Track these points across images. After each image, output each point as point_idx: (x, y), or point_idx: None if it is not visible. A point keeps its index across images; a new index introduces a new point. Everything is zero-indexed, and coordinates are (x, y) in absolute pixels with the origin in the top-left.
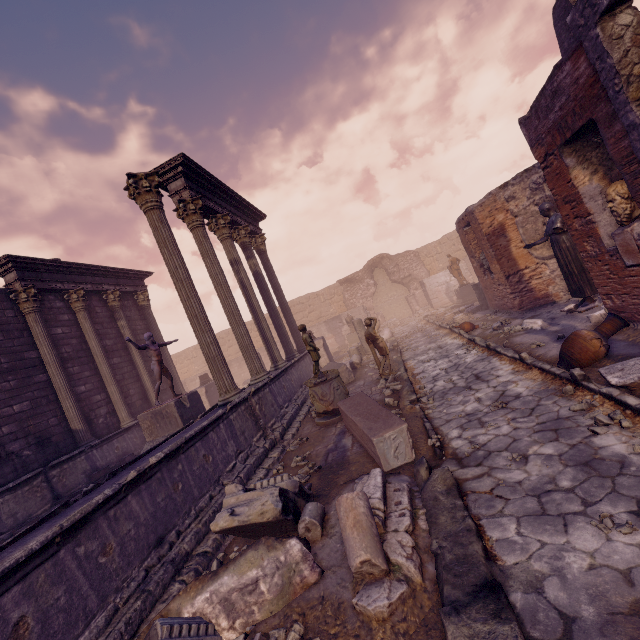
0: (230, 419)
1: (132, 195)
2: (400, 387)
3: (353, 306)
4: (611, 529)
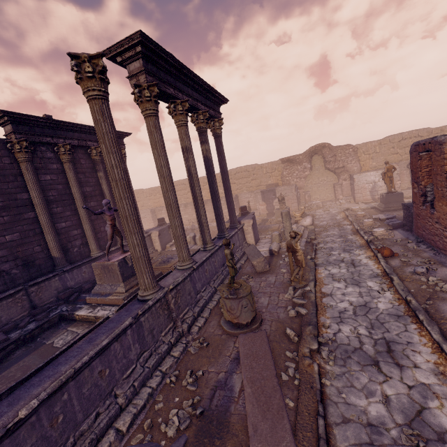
0: (140, 321)
1: (76, 78)
2: (305, 313)
3: (288, 182)
4: None
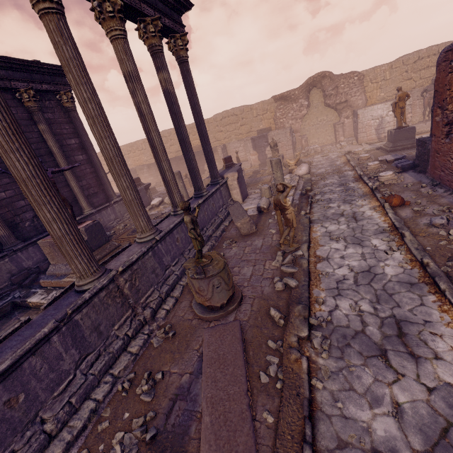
0: (75, 320)
1: None
2: (294, 286)
3: (282, 126)
4: None
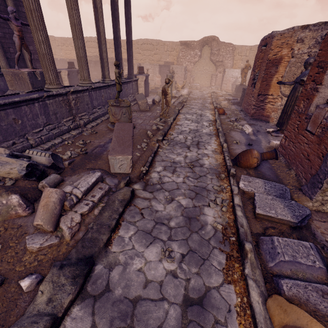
0: (46, 102)
1: None
2: (162, 128)
3: (181, 64)
4: (165, 256)
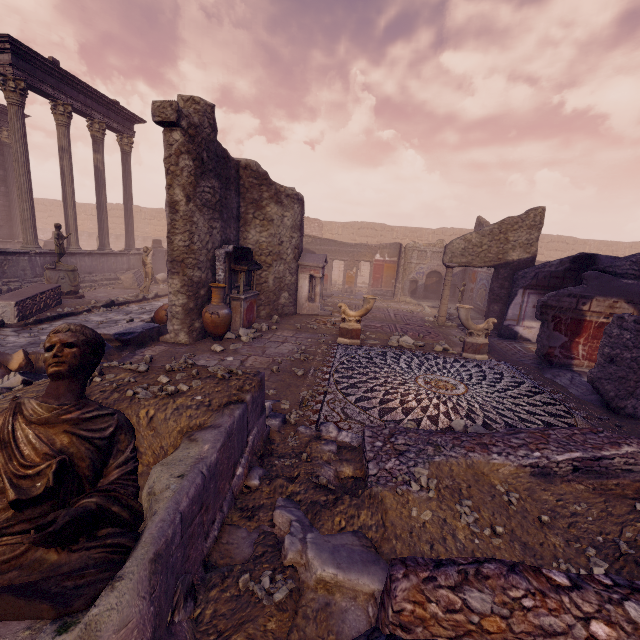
0: None
1: None
2: (121, 300)
3: None
4: None
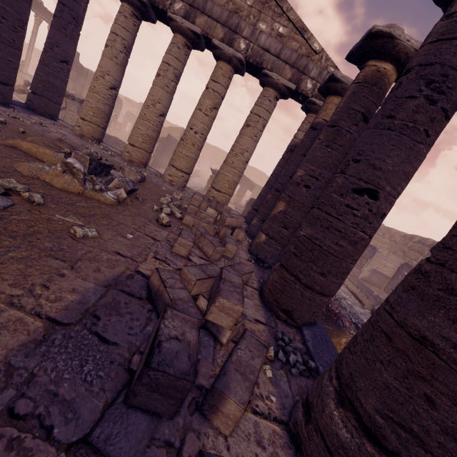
0: None
1: None
2: None
3: (121, 111)
4: None
